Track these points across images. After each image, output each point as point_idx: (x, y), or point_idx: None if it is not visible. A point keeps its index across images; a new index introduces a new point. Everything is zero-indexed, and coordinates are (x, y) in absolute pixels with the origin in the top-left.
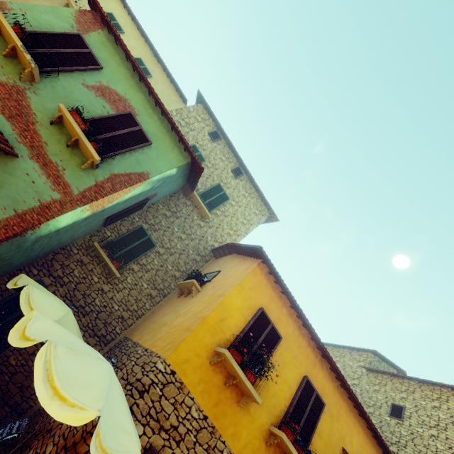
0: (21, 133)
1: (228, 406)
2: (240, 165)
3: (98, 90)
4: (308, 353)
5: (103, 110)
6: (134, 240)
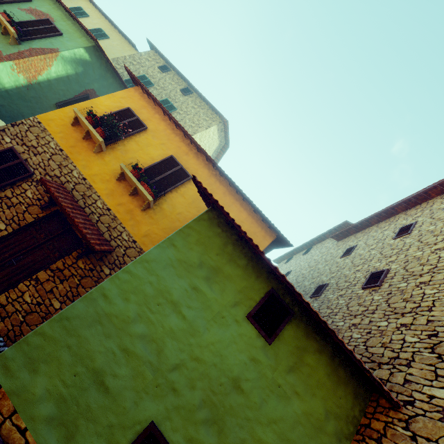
0: None
1: (84, 151)
2: (190, 87)
3: (29, 11)
4: (181, 146)
5: (30, 20)
6: None
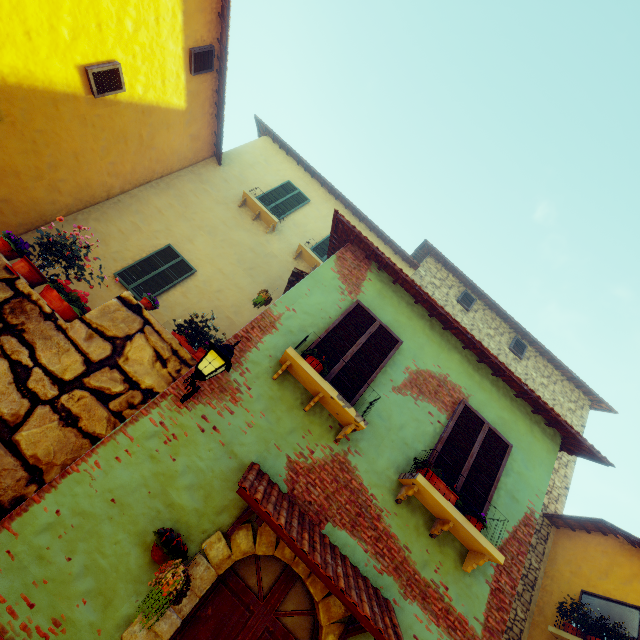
0: (375, 550)
1: None
2: (516, 332)
3: (412, 385)
4: None
5: (432, 421)
6: None
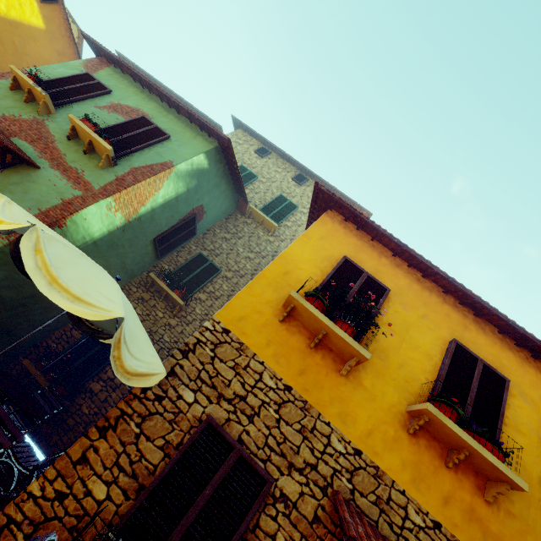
0: (42, 151)
1: (323, 375)
2: (302, 172)
3: (110, 108)
4: (448, 312)
5: (116, 121)
6: (195, 268)
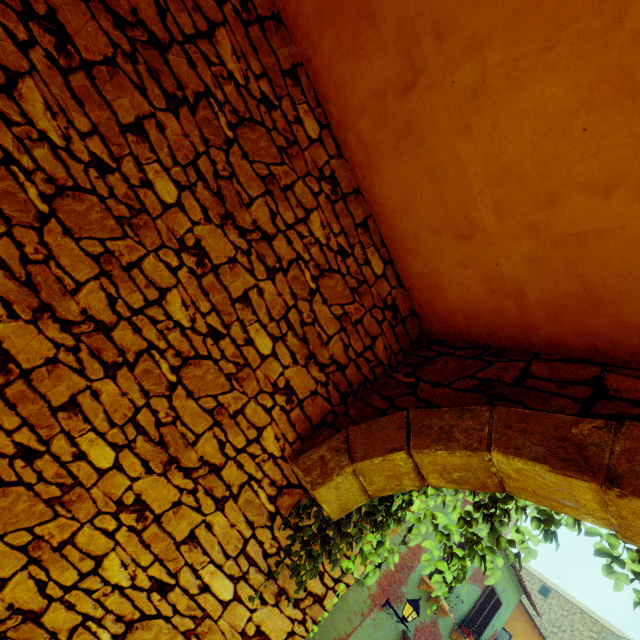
0: None
1: None
2: None
3: (472, 577)
4: None
5: (474, 595)
6: None
